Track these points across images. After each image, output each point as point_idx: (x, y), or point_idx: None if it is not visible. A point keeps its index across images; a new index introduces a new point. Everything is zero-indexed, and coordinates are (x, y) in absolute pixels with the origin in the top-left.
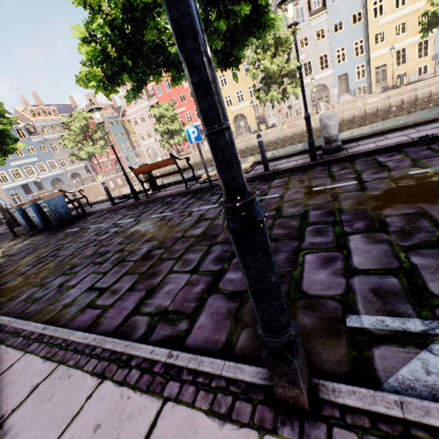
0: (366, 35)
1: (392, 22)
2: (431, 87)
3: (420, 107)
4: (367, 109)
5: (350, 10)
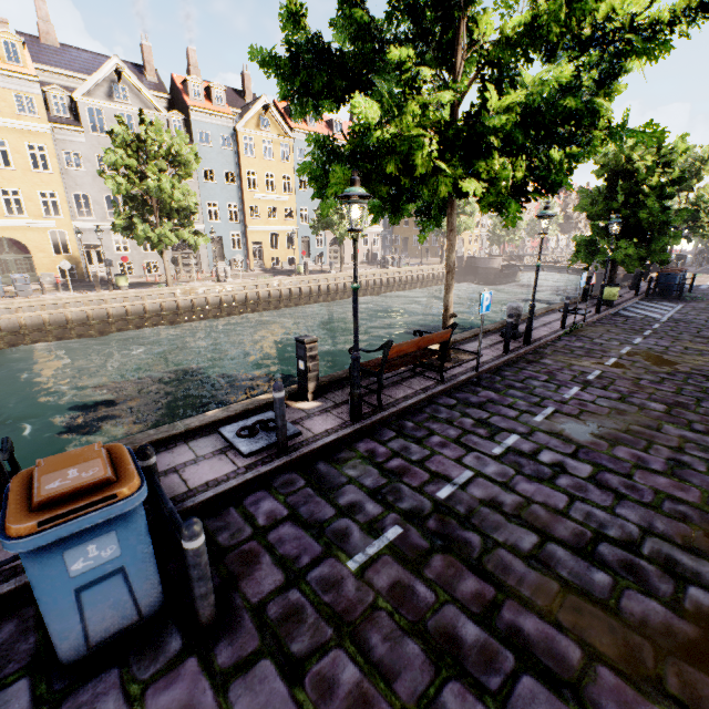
0: (241, 202)
1: (266, 202)
2: (329, 282)
3: (322, 298)
4: (283, 290)
5: (223, 164)
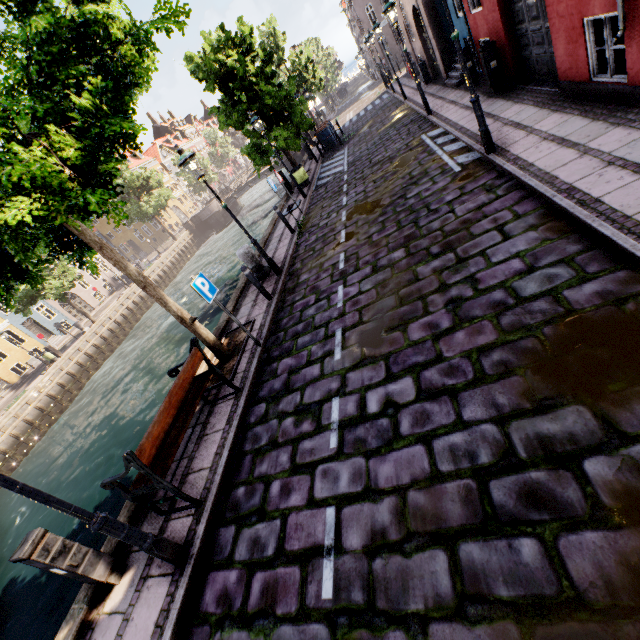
0: None
1: None
2: (92, 341)
3: (100, 360)
4: (50, 391)
5: None
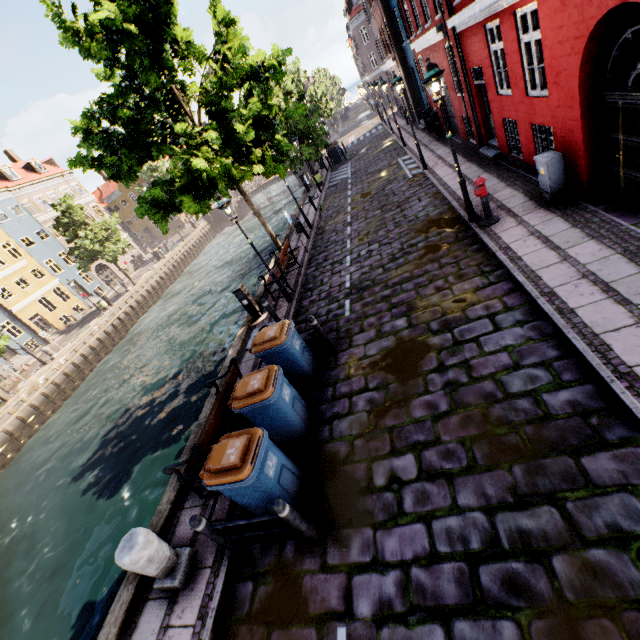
0: None
1: (8, 279)
2: (135, 297)
3: (140, 313)
4: (107, 329)
5: None
